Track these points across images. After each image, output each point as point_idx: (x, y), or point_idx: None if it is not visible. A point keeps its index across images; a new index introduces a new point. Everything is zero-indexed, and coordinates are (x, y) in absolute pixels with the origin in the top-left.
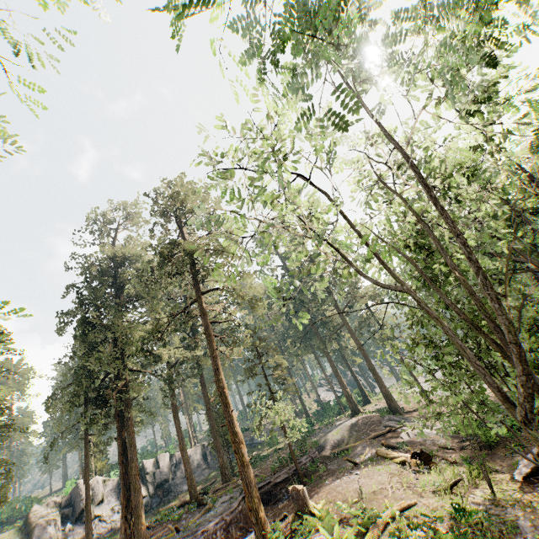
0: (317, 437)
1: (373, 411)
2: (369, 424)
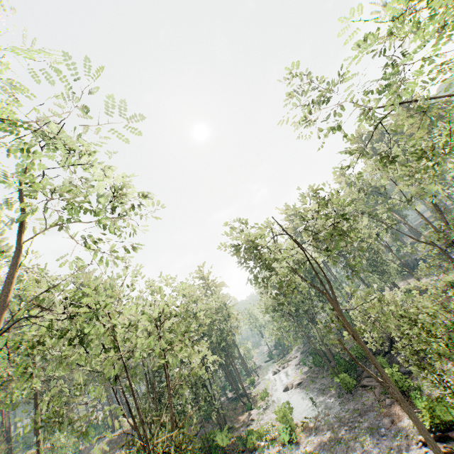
0: (83, 453)
1: (128, 425)
2: (122, 436)
